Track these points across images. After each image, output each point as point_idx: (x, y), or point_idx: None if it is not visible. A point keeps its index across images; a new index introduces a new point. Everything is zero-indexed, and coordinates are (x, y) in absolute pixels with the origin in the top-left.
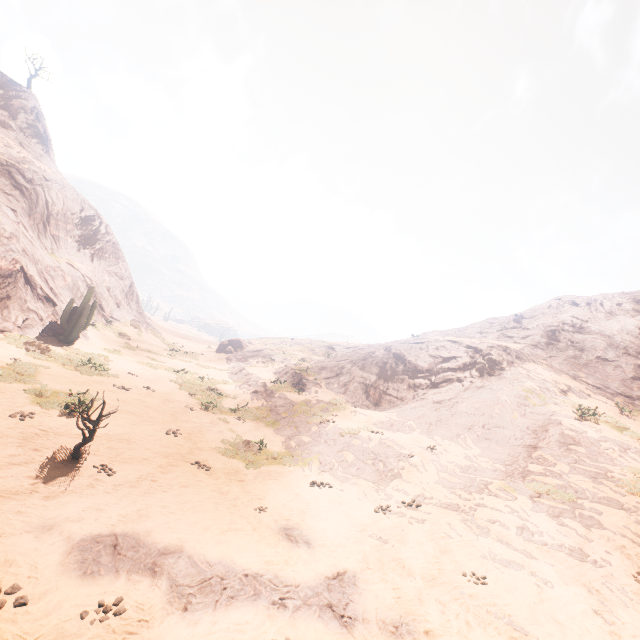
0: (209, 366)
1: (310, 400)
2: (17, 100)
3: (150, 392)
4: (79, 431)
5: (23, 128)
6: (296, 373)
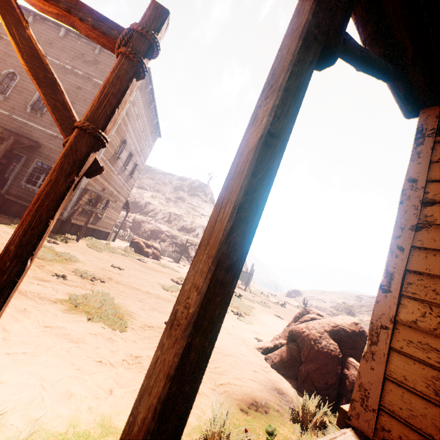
0: (291, 302)
1: (362, 319)
2: (207, 191)
3: (289, 307)
4: (291, 311)
5: (209, 200)
6: (346, 307)
